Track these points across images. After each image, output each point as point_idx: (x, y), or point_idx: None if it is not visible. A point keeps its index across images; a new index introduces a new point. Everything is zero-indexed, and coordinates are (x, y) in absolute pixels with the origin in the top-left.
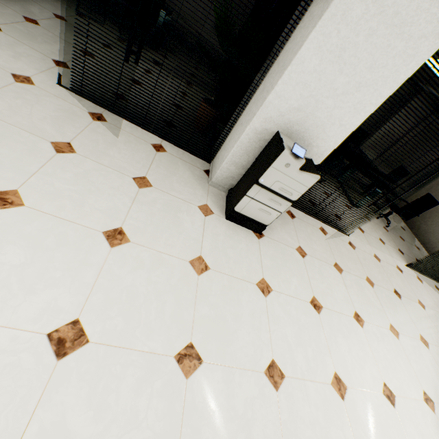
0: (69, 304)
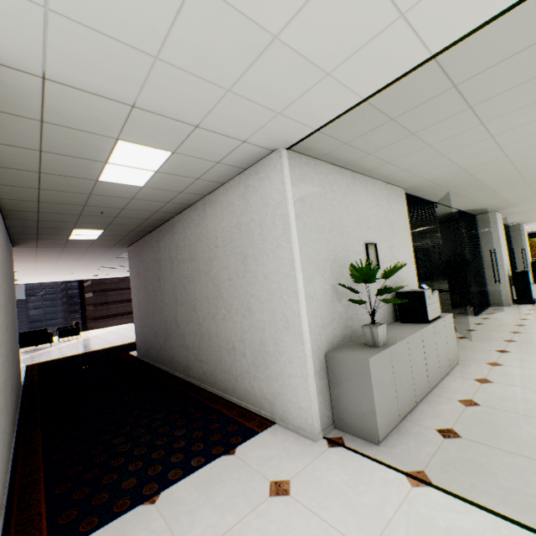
0: None
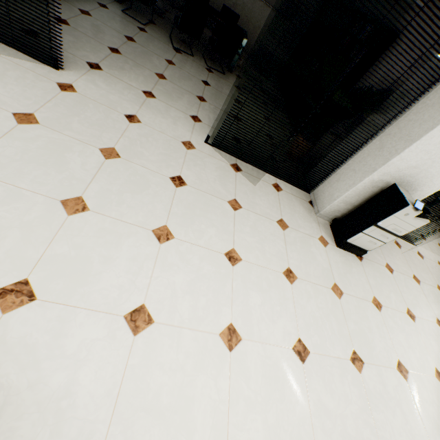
0: (291, 328)
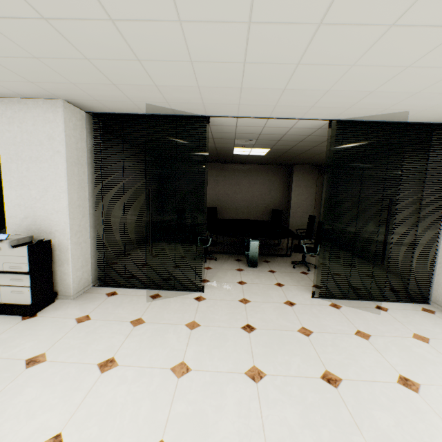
0: None
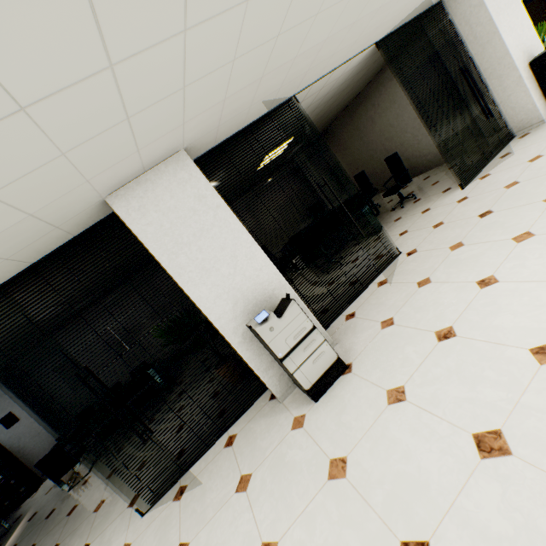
0: None
